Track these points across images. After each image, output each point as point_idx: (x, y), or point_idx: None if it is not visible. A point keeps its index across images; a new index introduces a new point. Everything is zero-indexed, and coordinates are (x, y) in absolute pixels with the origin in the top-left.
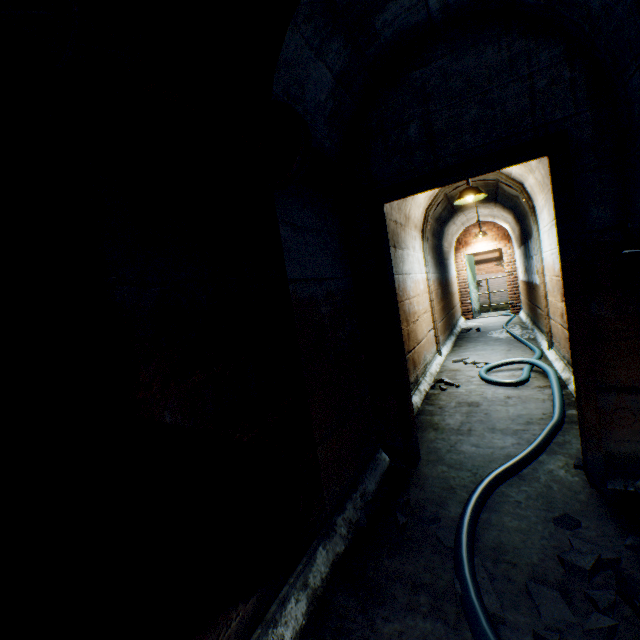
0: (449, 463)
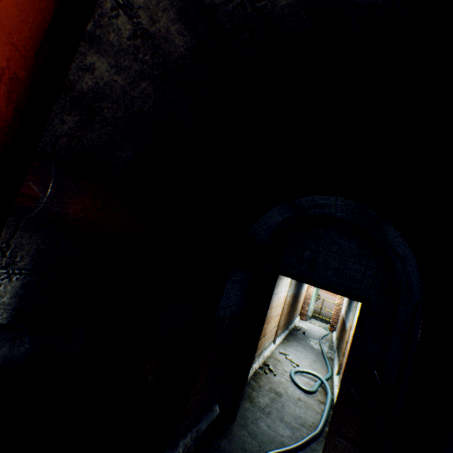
0: (250, 431)
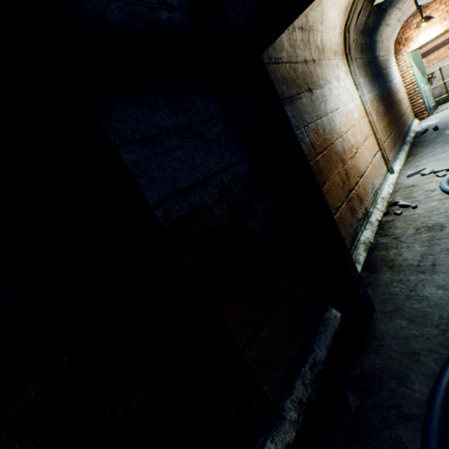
0: (409, 315)
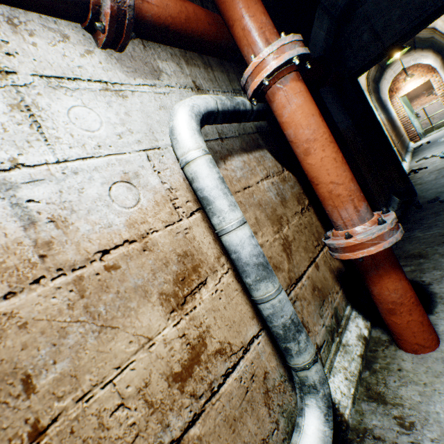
0: (435, 188)
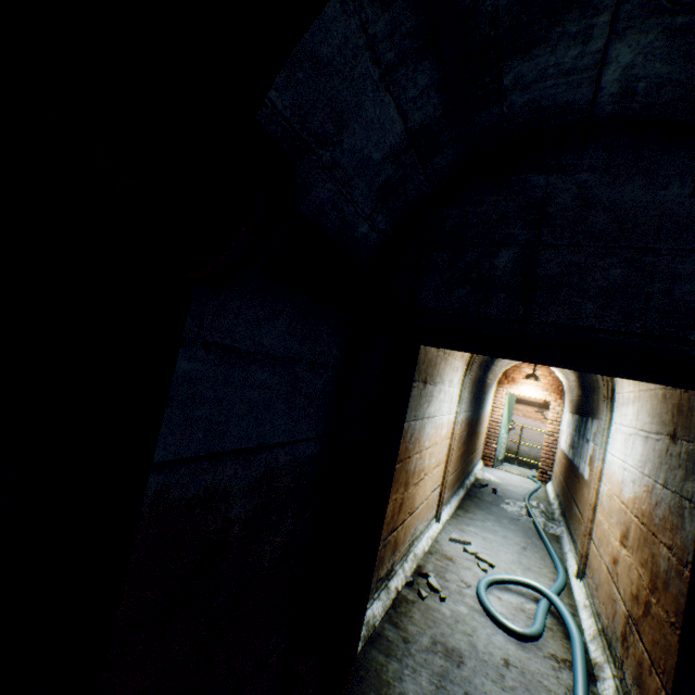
0: None
